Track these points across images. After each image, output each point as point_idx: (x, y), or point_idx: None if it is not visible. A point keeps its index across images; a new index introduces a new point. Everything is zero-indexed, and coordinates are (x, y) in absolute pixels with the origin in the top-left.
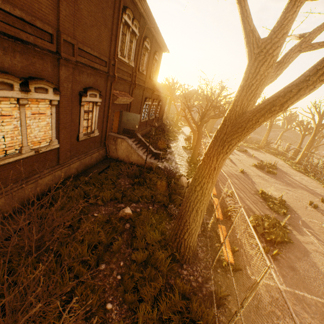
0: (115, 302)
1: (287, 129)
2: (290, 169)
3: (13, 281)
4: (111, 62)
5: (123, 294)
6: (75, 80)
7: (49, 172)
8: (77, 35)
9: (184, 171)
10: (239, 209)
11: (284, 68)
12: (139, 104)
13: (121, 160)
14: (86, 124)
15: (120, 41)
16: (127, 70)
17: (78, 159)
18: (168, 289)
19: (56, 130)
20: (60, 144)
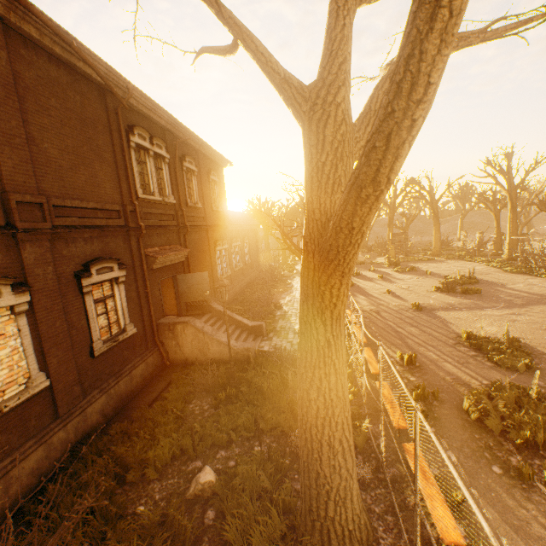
0: None
1: (467, 212)
2: (502, 273)
3: None
4: (126, 208)
5: None
6: (60, 257)
7: (35, 444)
8: (46, 187)
9: None
10: (415, 416)
11: None
12: (206, 254)
13: (193, 362)
14: (107, 321)
15: (136, 174)
16: (165, 210)
17: (101, 392)
18: None
19: (38, 355)
20: (52, 378)
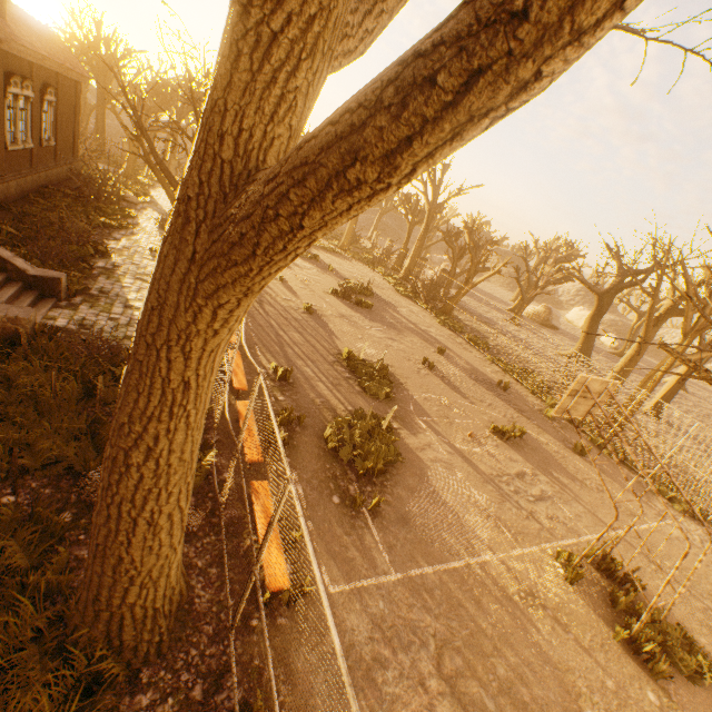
0: None
1: (387, 211)
2: (394, 293)
3: None
4: None
5: None
6: None
7: None
8: None
9: None
10: (286, 488)
11: (386, 14)
12: None
13: None
14: None
15: None
16: None
17: None
18: None
19: None
20: None
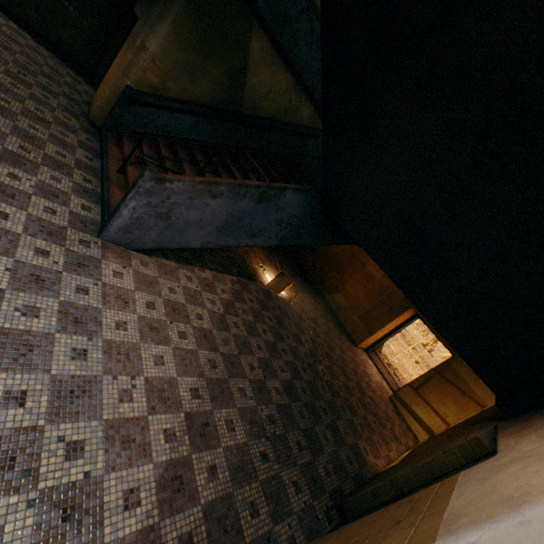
0: None
1: None
2: None
3: None
4: None
5: None
6: None
7: None
8: None
9: None
10: None
11: None
12: None
13: None
14: None
15: None
16: None
17: None
18: None
19: None
20: None
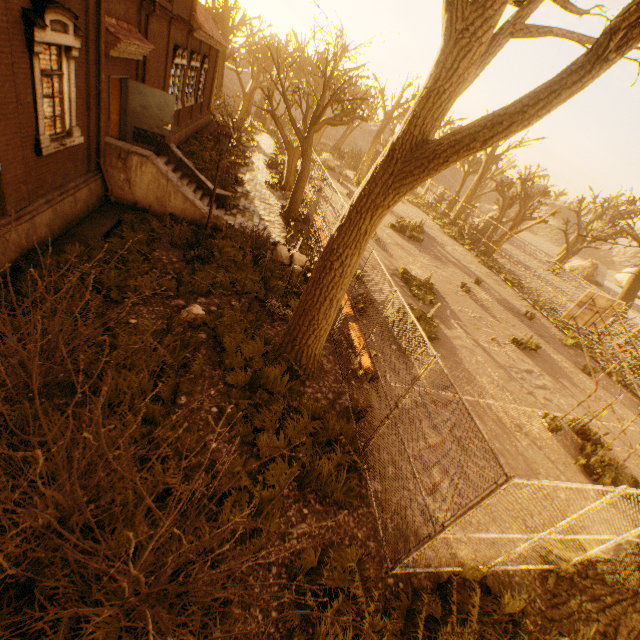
0: (220, 440)
1: None
2: (441, 233)
3: (22, 443)
4: None
5: (230, 429)
6: None
7: None
8: None
9: (278, 235)
10: (394, 295)
11: (486, 64)
12: (162, 63)
13: (145, 209)
14: (50, 111)
15: None
16: None
17: (48, 204)
18: (292, 413)
19: None
20: (1, 163)
